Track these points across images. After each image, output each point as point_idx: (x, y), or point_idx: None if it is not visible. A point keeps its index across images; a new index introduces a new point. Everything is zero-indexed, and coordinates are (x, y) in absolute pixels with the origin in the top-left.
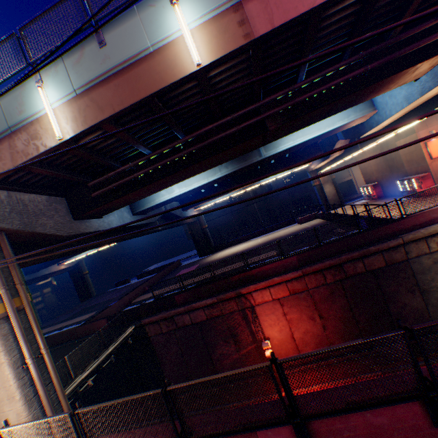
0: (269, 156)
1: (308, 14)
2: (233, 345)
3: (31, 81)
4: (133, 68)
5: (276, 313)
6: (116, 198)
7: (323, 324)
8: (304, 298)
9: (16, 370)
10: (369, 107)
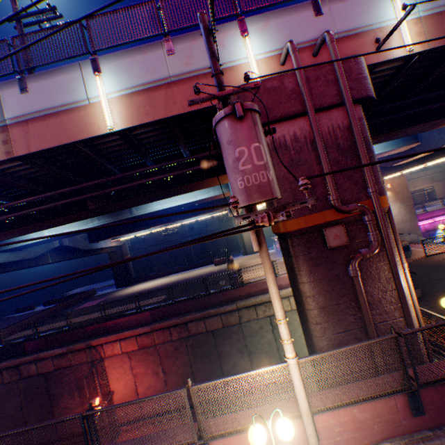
0: (139, 215)
1: (61, 147)
2: (78, 398)
3: None
4: None
5: (125, 366)
6: None
7: (166, 379)
8: (152, 353)
9: None
10: (225, 187)
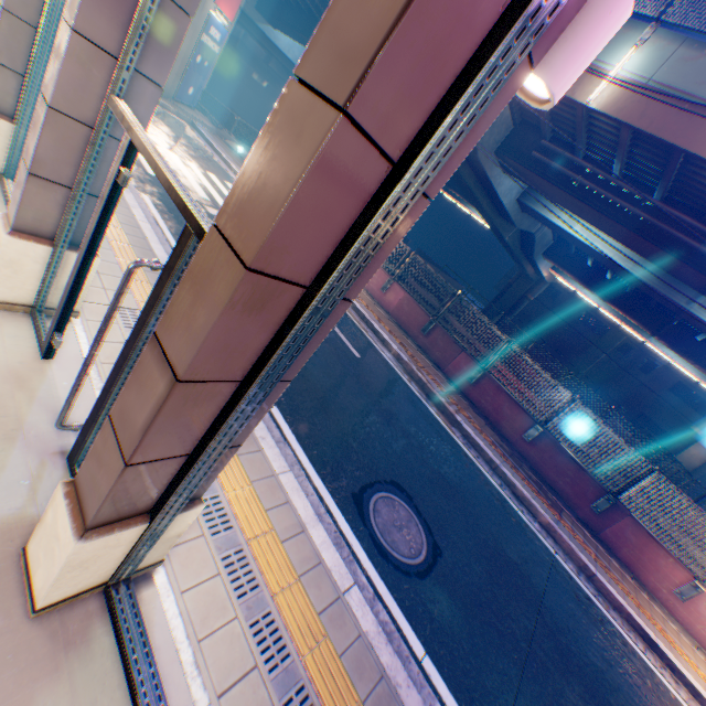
0: (691, 314)
1: None
2: None
3: (636, 33)
4: (705, 115)
5: None
6: (537, 176)
7: None
8: None
9: None
10: None
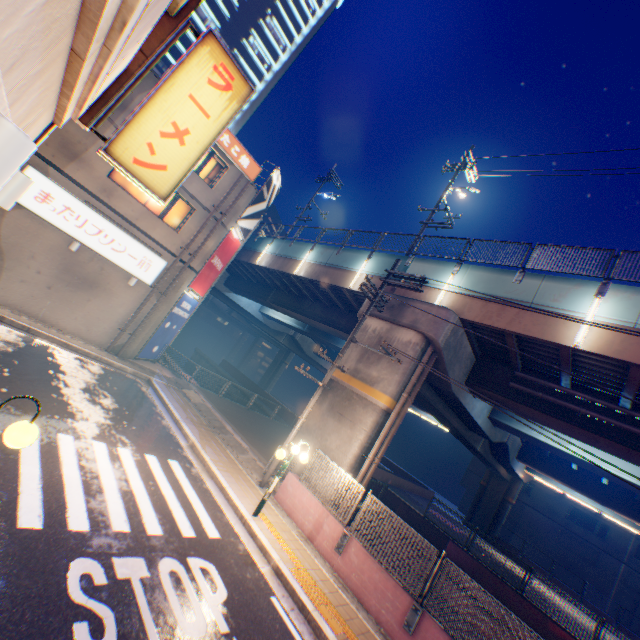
0: None
1: None
2: None
3: (591, 287)
4: None
5: None
6: (527, 405)
7: None
8: None
9: (359, 452)
10: None
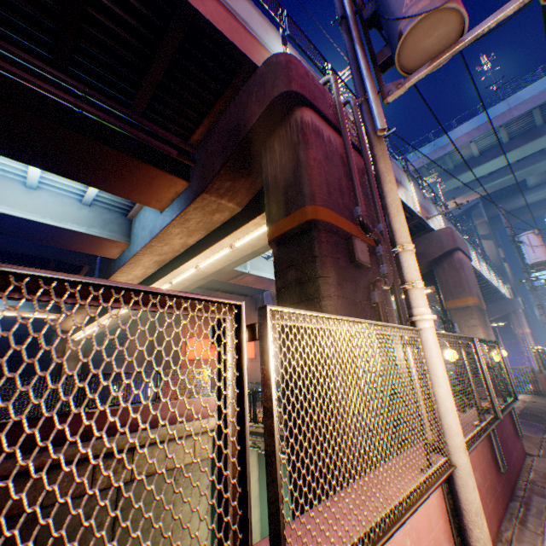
0: None
1: None
2: None
3: None
4: None
5: None
6: None
7: None
8: None
9: None
10: (125, 234)
